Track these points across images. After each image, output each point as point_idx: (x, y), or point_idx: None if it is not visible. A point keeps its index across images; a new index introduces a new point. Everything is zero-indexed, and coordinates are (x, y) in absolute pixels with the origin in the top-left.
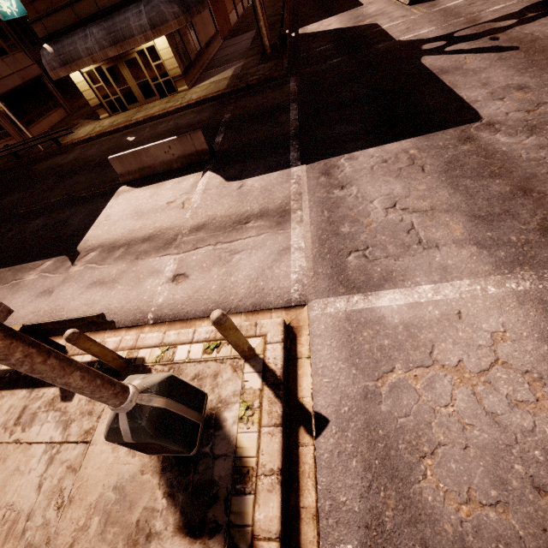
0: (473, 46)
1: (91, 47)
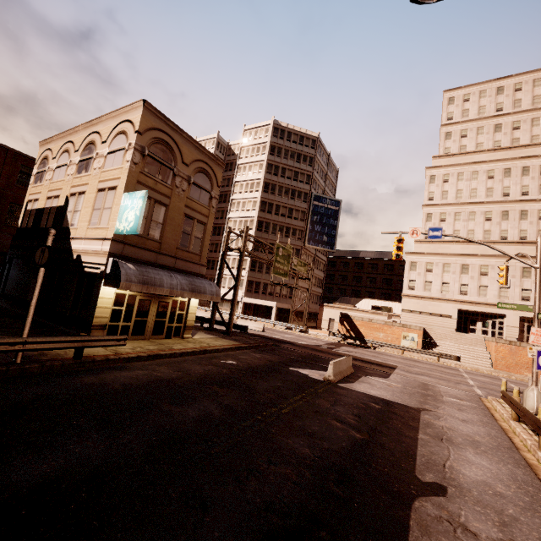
0: (341, 350)
1: (174, 284)
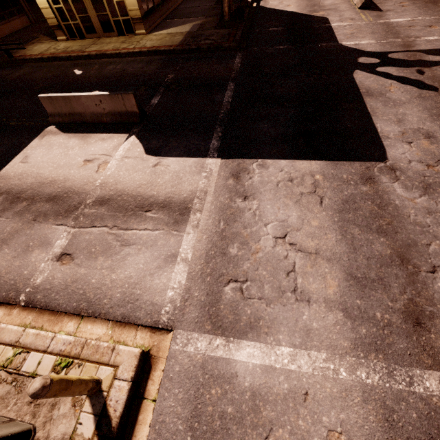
0: (401, 74)
1: None
